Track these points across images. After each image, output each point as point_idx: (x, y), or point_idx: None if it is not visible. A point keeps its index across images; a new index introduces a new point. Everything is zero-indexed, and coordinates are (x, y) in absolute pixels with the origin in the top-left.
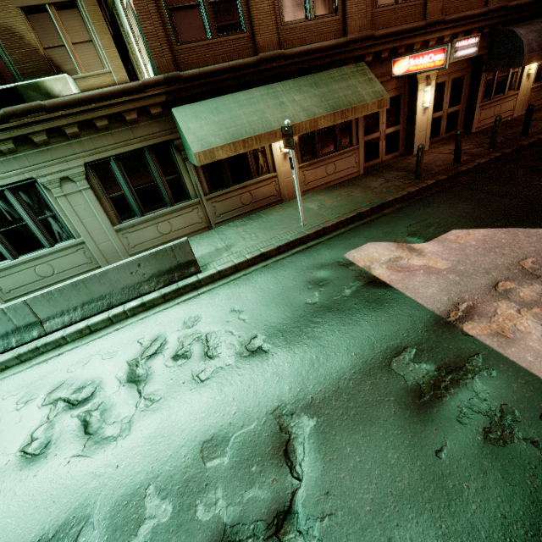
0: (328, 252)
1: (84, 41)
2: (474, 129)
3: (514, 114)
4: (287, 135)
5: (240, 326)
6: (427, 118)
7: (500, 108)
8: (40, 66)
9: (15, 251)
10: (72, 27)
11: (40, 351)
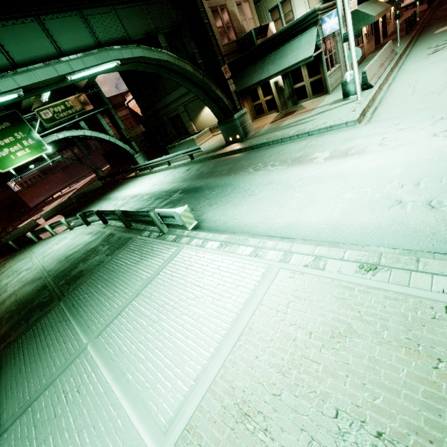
0: (427, 37)
1: (250, 18)
2: (387, 35)
3: (392, 30)
4: (397, 5)
5: (446, 36)
6: (380, 27)
7: (390, 27)
8: (240, 29)
9: (330, 67)
10: (247, 12)
11: (391, 71)
